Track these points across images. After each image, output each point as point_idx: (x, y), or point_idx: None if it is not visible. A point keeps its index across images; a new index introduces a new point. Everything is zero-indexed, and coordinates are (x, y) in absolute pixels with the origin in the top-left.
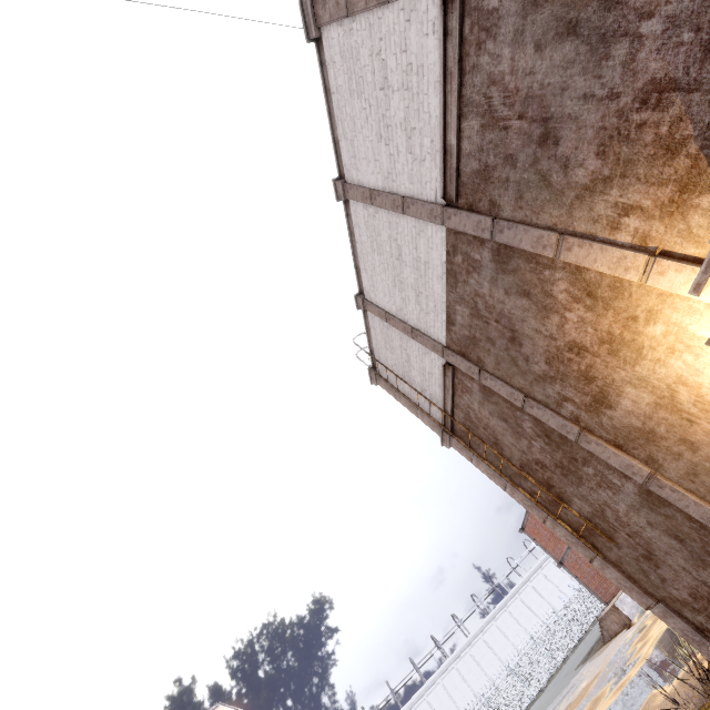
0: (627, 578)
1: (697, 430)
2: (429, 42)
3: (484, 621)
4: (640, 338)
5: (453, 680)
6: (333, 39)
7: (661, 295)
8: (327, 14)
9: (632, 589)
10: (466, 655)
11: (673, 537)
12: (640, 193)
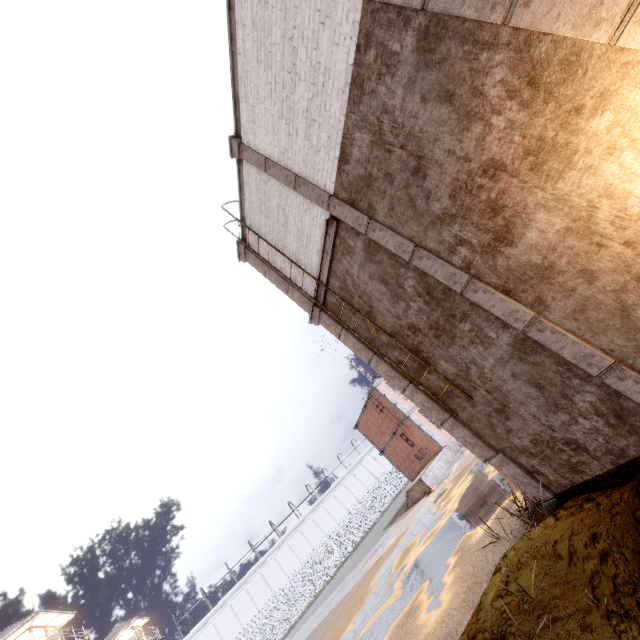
0: (474, 435)
1: (603, 256)
2: None
3: (314, 505)
4: (577, 140)
5: (284, 554)
6: None
7: (626, 65)
8: None
9: (477, 445)
10: (297, 532)
11: (534, 385)
12: None
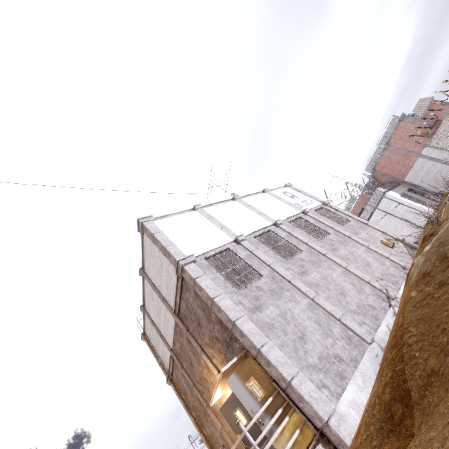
0: None
1: None
2: (175, 274)
3: None
4: None
5: None
6: (148, 238)
7: None
8: (147, 233)
9: None
10: None
11: None
12: (216, 355)
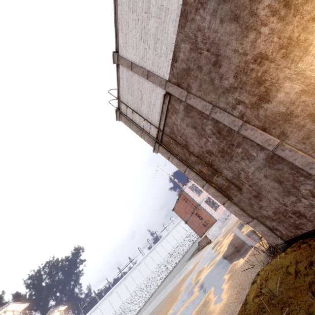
0: (241, 210)
1: None
2: None
3: (151, 249)
4: (312, 37)
5: (136, 273)
6: None
7: None
8: None
9: (242, 215)
10: (142, 263)
11: (277, 181)
12: None
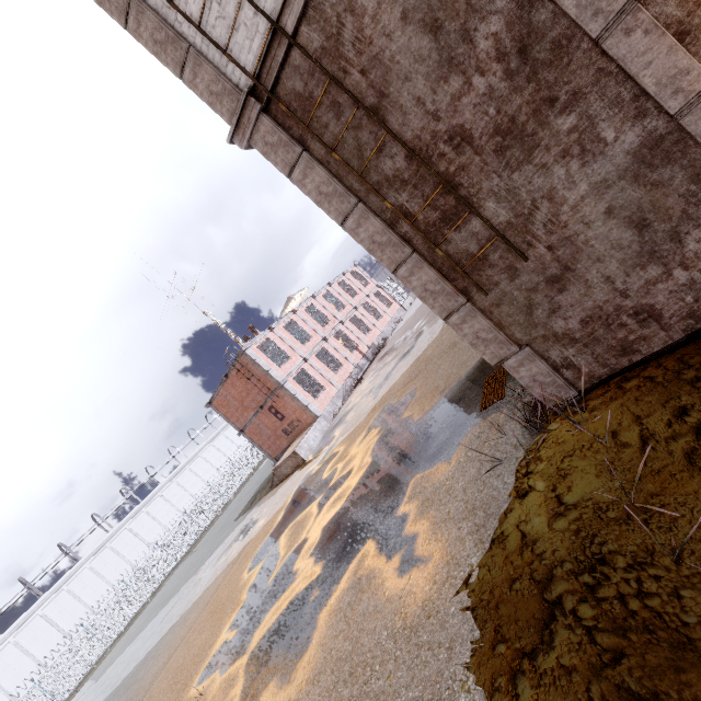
0: (495, 326)
1: None
2: None
3: (133, 512)
4: None
5: (83, 580)
6: None
7: None
8: None
9: (495, 340)
10: (105, 550)
11: (635, 225)
12: None
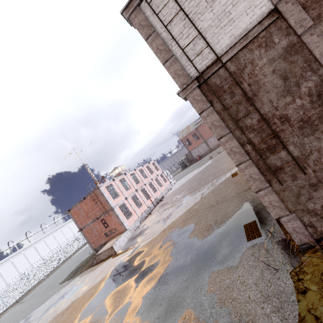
0: (280, 200)
1: None
2: None
3: None
4: None
5: None
6: None
7: None
8: None
9: (279, 207)
10: None
11: None
12: None
